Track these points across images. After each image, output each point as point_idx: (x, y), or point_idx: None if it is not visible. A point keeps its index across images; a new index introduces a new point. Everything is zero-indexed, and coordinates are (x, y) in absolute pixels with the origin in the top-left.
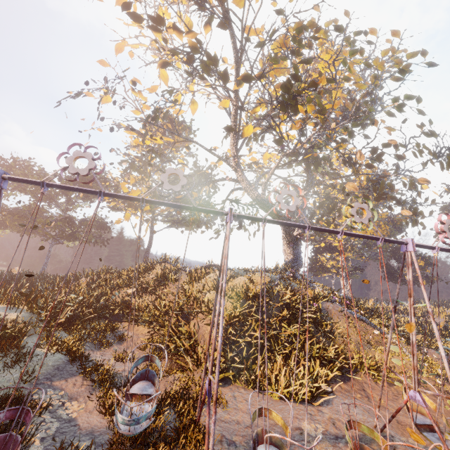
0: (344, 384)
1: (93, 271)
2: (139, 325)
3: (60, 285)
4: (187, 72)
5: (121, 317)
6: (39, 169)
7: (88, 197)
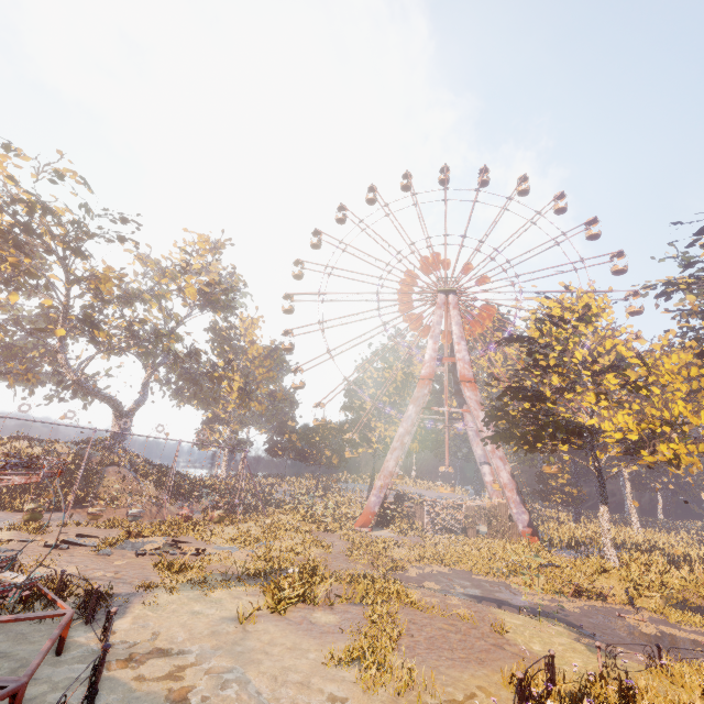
0: (81, 510)
1: None
2: None
3: None
4: (5, 281)
5: None
6: None
7: None
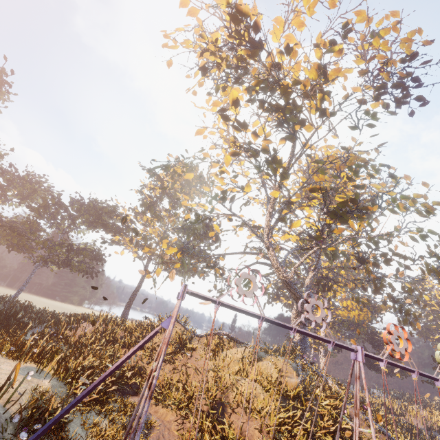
0: None
1: (92, 315)
2: (163, 407)
3: (65, 333)
4: (256, 166)
5: (134, 388)
6: (48, 186)
7: (92, 225)
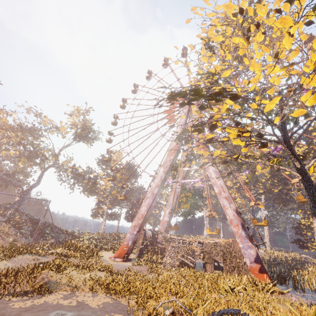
0: None
1: None
2: None
3: None
4: None
5: None
6: None
7: None
